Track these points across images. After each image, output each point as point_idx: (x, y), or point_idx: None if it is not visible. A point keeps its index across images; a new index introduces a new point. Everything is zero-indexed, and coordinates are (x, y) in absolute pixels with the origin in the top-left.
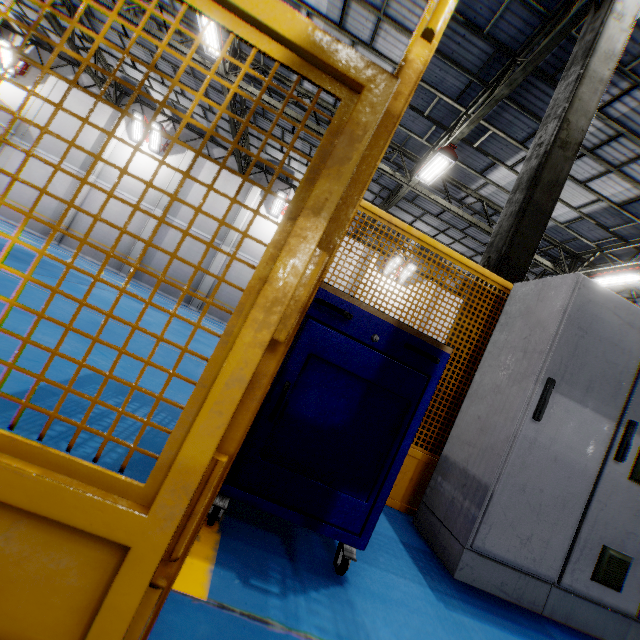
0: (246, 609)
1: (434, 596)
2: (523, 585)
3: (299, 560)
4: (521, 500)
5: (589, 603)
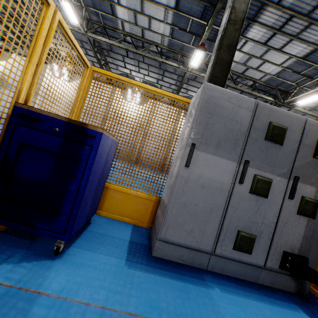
0: None
1: (124, 263)
2: (193, 256)
3: (33, 250)
4: (184, 211)
5: (235, 262)
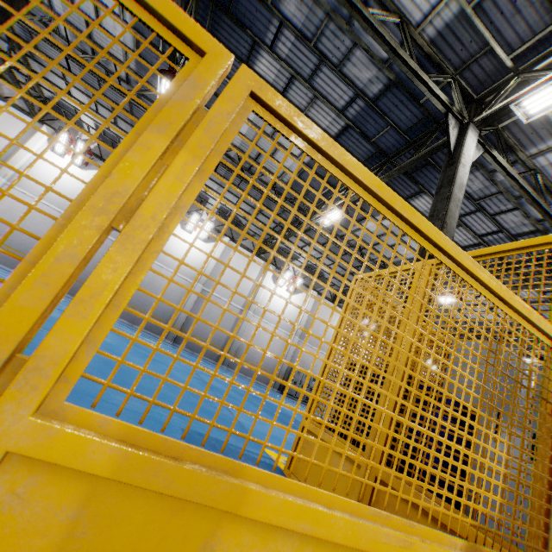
0: None
1: None
2: None
3: None
4: None
5: None
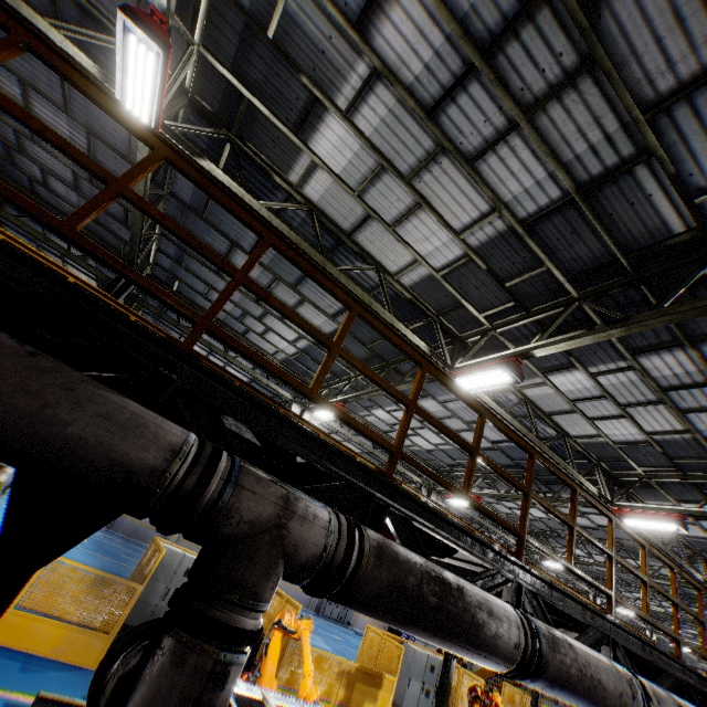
0: None
1: None
2: None
3: None
4: (406, 706)
5: None
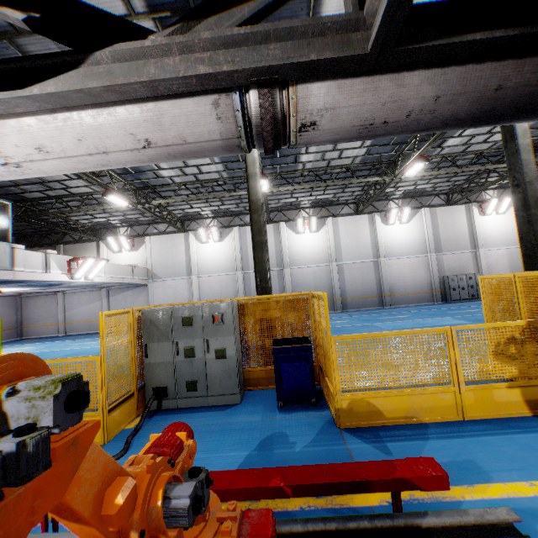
0: None
1: None
2: None
3: None
4: None
5: None
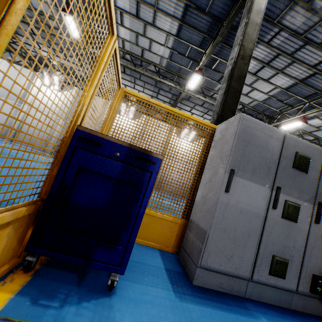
0: (25, 318)
1: (174, 295)
2: (232, 283)
3: (85, 285)
4: (224, 236)
5: (270, 287)
